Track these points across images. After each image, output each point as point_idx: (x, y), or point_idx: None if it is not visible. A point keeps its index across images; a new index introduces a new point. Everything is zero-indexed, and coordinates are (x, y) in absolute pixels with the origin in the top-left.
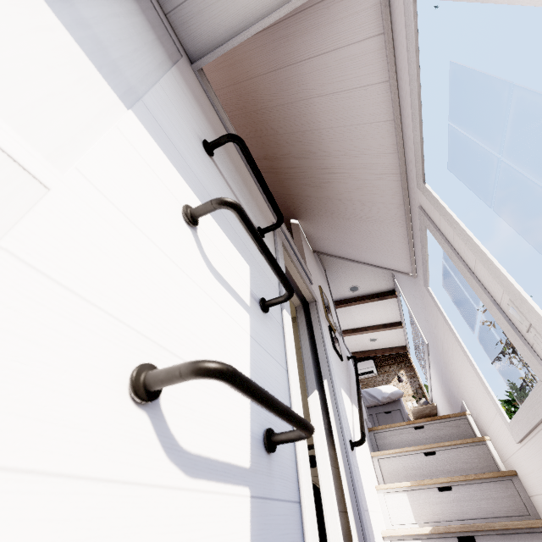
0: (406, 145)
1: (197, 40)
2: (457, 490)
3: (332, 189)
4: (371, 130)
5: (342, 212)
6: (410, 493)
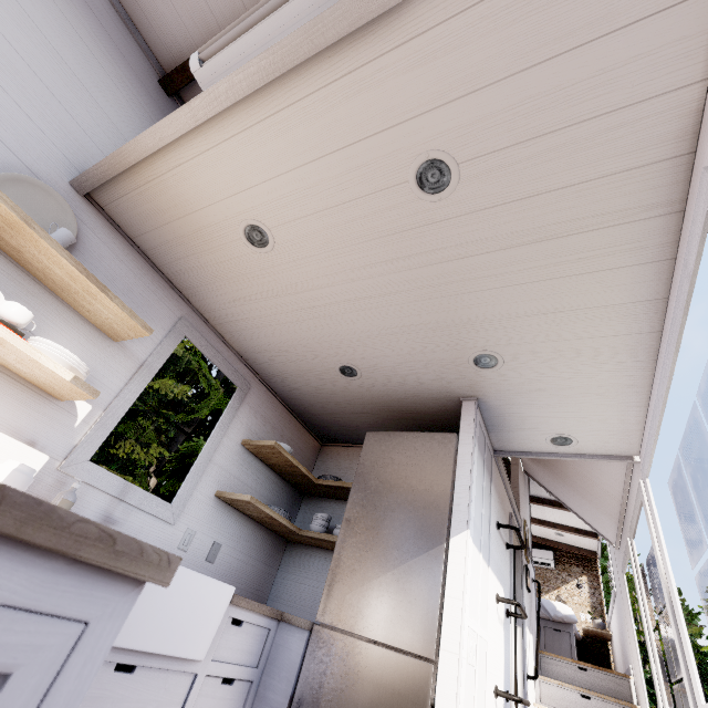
0: (629, 503)
1: (503, 446)
2: None
3: (560, 466)
4: (605, 475)
5: (564, 479)
6: None
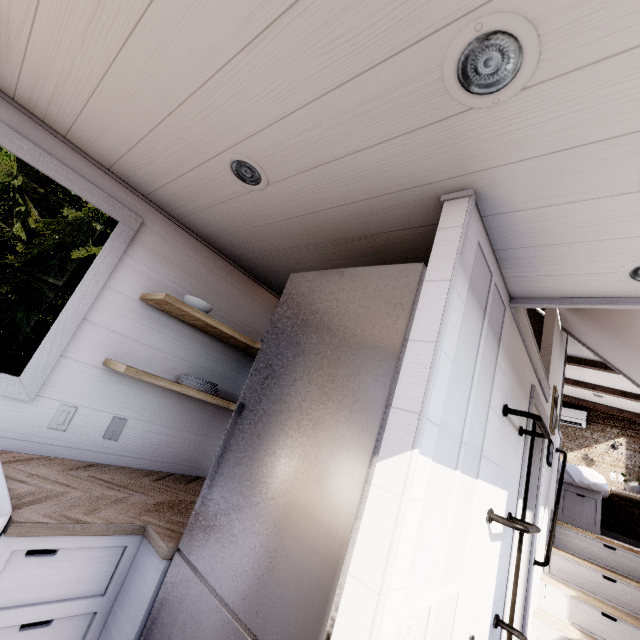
0: None
1: (526, 291)
2: (621, 625)
3: (624, 321)
4: None
5: (626, 339)
6: (571, 599)
